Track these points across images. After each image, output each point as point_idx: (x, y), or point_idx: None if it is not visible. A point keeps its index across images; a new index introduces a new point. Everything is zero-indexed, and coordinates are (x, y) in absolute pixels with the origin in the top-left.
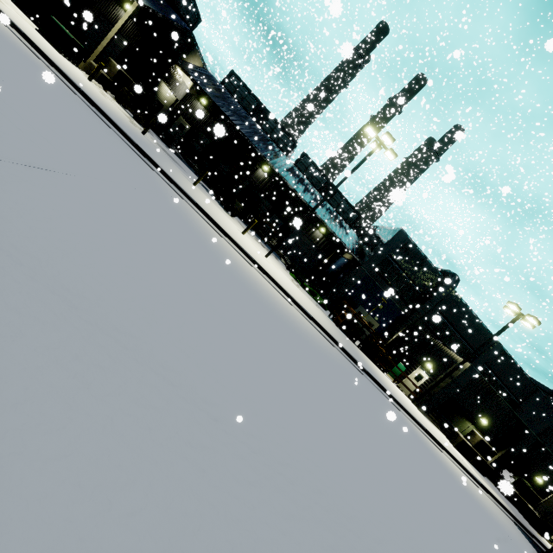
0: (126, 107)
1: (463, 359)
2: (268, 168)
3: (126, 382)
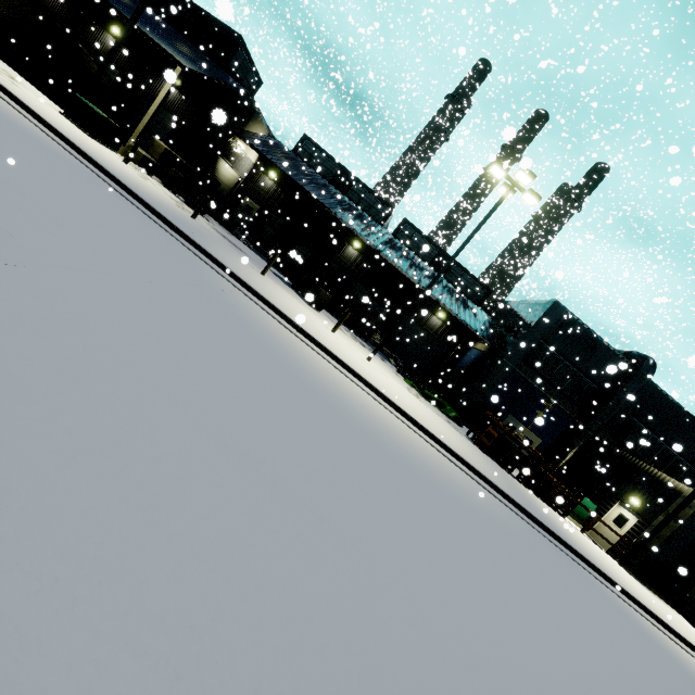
0: (176, 192)
1: (692, 488)
2: (359, 244)
3: None
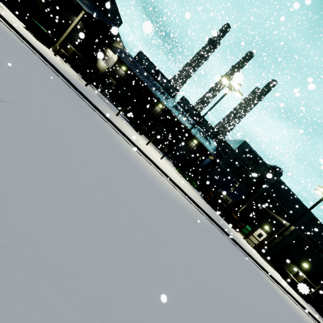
0: (77, 71)
1: (289, 223)
2: (162, 105)
3: (6, 306)
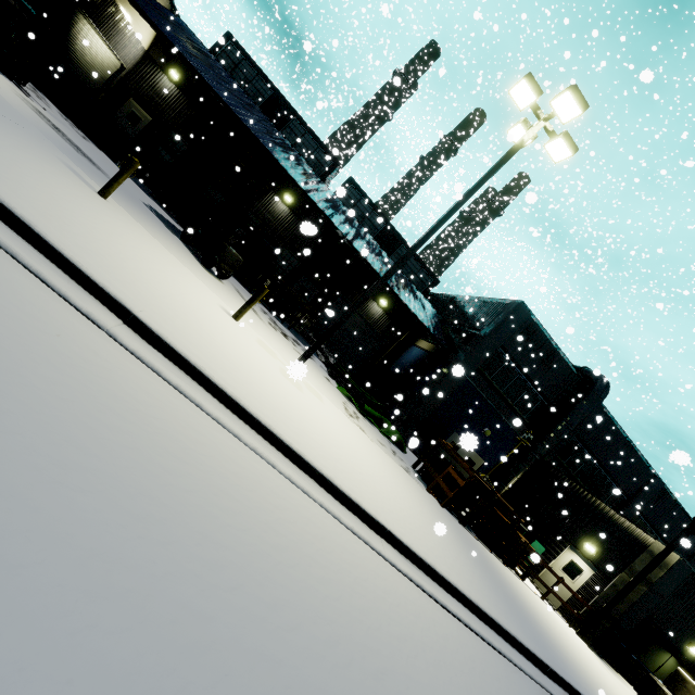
0: None
1: (660, 542)
2: (292, 198)
3: None
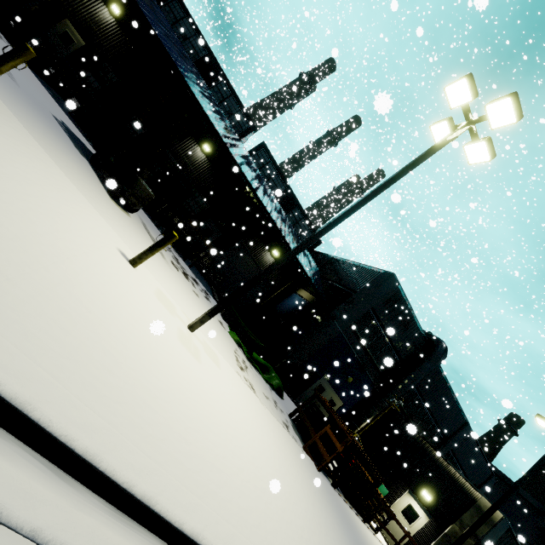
0: None
1: (486, 498)
2: (210, 148)
3: None
